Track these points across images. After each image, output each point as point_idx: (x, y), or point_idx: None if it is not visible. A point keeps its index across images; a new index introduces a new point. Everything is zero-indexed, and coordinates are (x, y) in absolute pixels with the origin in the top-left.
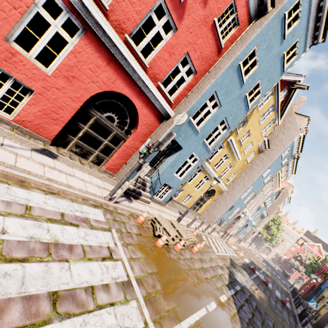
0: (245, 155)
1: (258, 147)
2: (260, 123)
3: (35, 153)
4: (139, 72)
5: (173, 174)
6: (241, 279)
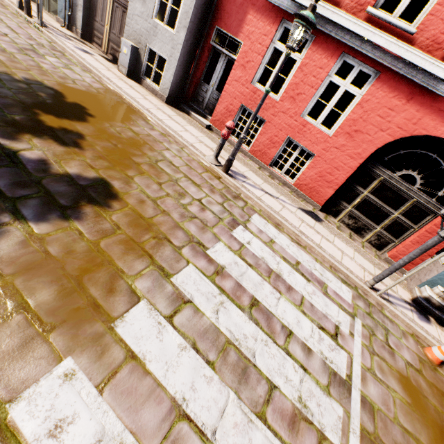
0: None
1: None
2: None
3: (300, 211)
4: None
5: None
6: None
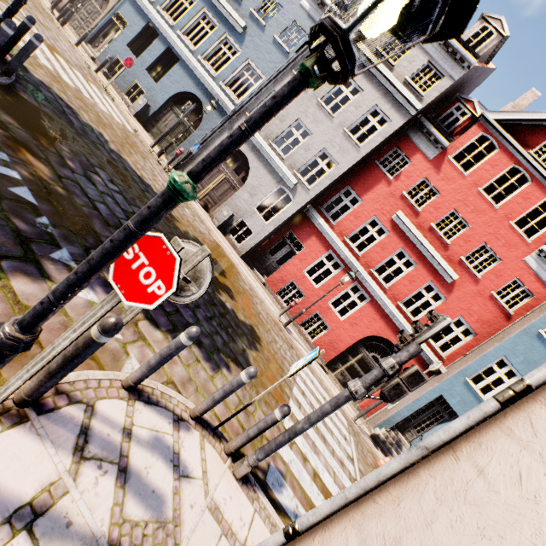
0: None
1: None
2: None
3: (317, 363)
4: (406, 326)
5: None
6: None
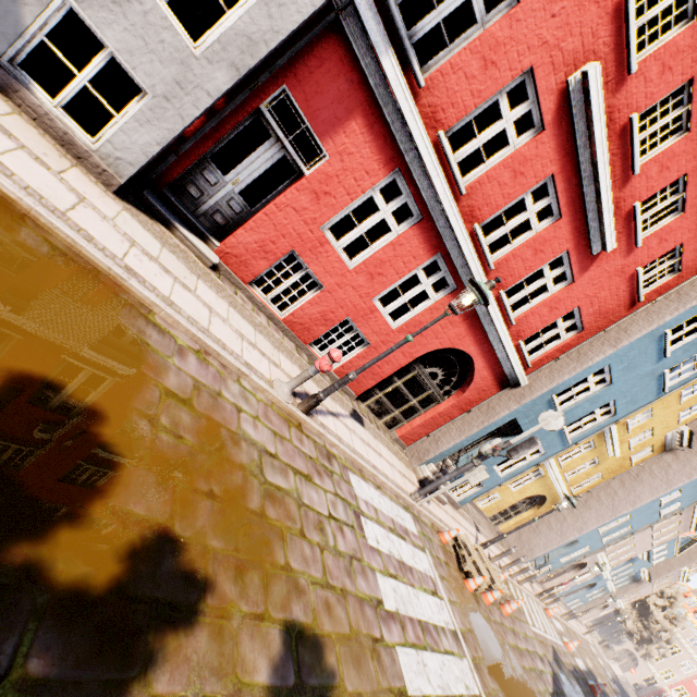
0: (630, 449)
1: (663, 439)
2: (681, 399)
3: (353, 421)
4: (501, 333)
5: (493, 466)
6: (571, 695)
